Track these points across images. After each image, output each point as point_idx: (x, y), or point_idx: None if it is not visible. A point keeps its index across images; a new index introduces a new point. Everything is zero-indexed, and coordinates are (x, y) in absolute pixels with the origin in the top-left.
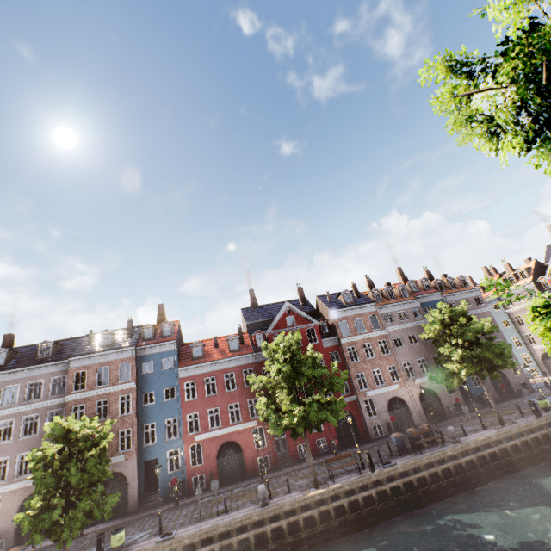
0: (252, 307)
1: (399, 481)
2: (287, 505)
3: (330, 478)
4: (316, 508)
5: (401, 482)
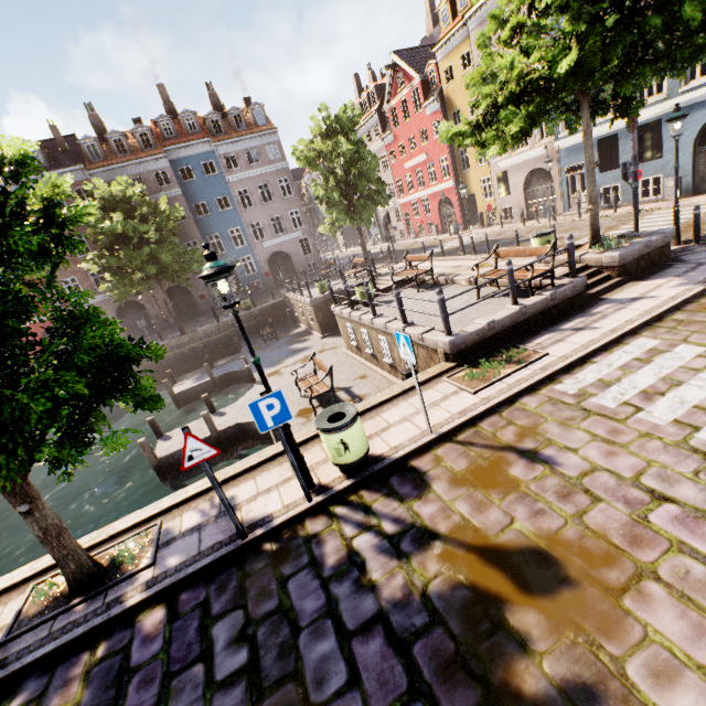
0: None
1: None
2: None
3: None
4: None
5: None
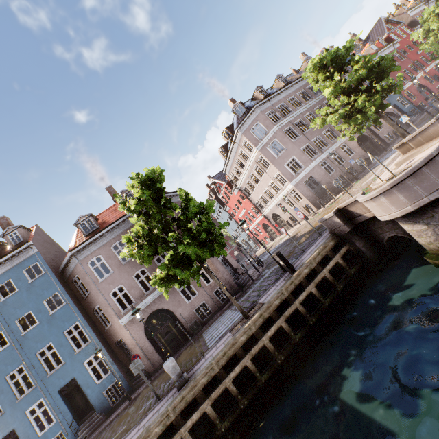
0: None
1: None
2: None
3: None
4: None
5: None
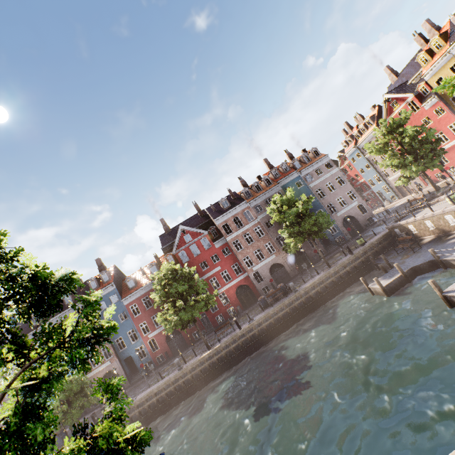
0: (166, 232)
1: (255, 331)
2: (190, 367)
3: (219, 340)
4: (207, 362)
5: (257, 331)
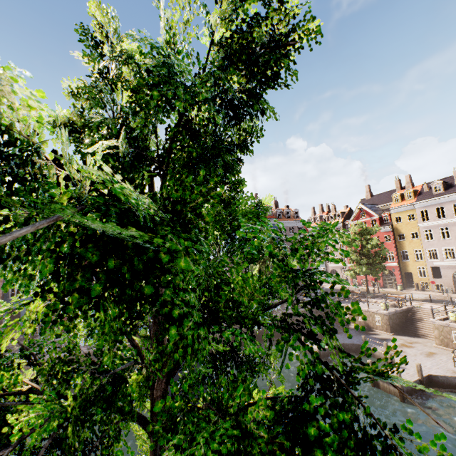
0: None
1: None
2: None
3: None
4: None
5: None
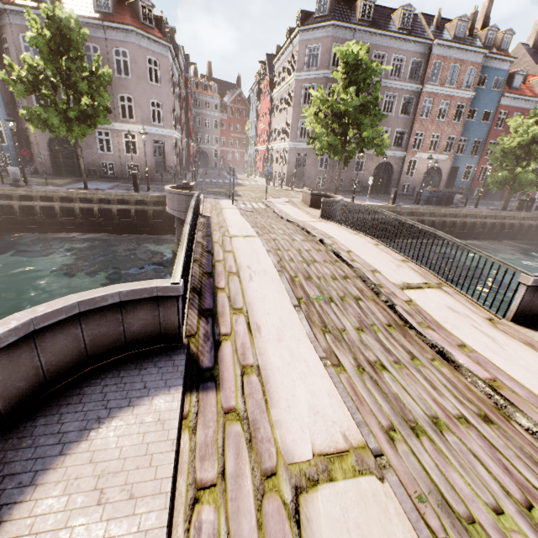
0: (532, 46)
1: None
2: None
3: None
4: None
5: None
